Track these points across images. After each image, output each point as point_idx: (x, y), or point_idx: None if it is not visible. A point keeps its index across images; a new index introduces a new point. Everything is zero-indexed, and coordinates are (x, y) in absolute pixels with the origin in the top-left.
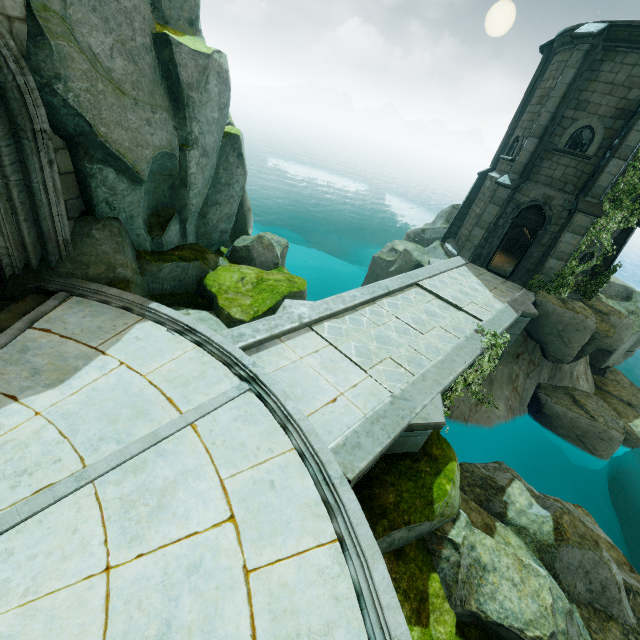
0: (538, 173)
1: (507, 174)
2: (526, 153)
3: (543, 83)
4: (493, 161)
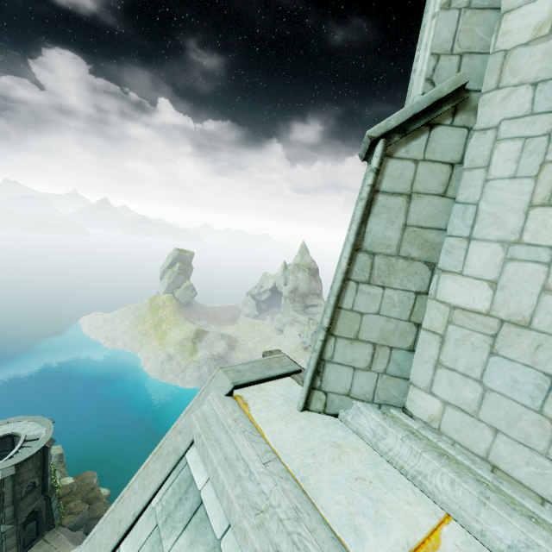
0: (21, 508)
1: (3, 524)
2: (10, 512)
3: None
4: None
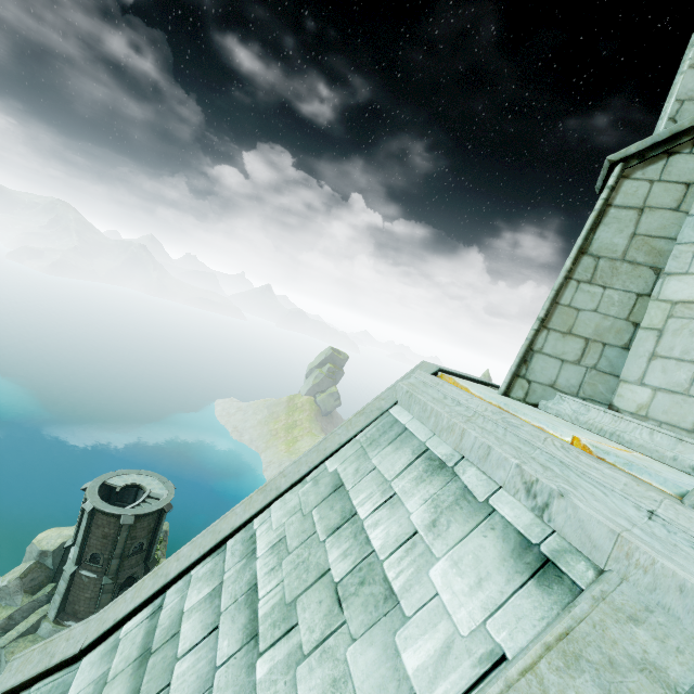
0: (124, 566)
1: (105, 576)
2: (115, 565)
3: (100, 527)
4: (77, 562)
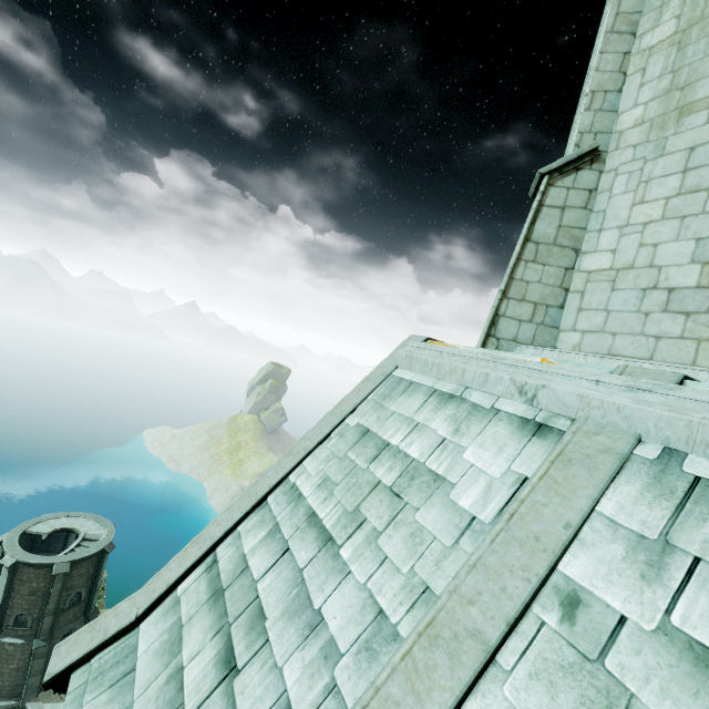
0: (59, 623)
1: (36, 638)
2: (48, 624)
3: (26, 583)
4: None
